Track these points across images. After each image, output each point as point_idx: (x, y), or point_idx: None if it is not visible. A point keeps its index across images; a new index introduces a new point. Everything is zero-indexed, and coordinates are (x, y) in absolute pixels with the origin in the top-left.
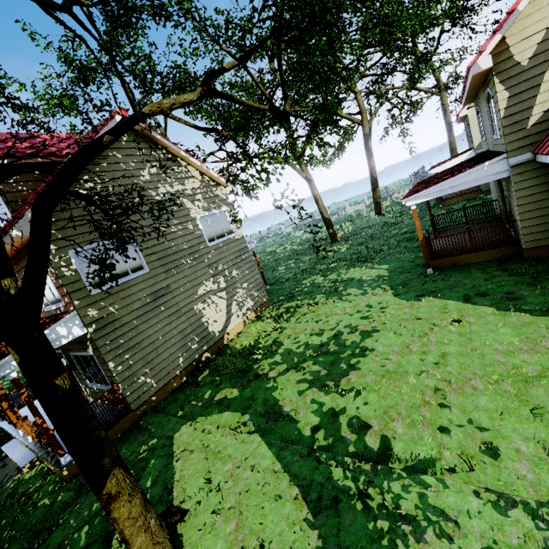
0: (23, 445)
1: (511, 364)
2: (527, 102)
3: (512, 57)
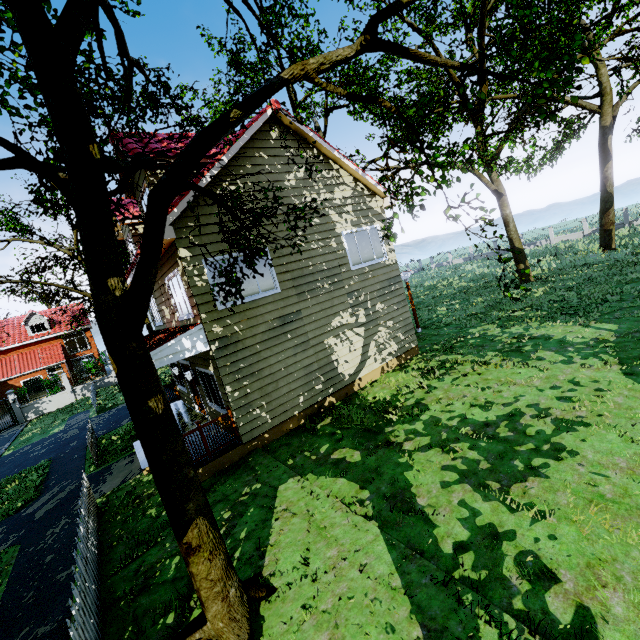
0: None
1: None
2: None
3: None
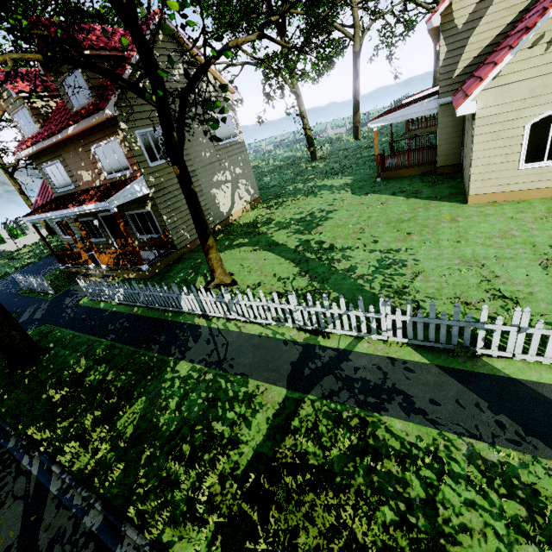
0: (97, 273)
1: (399, 217)
2: (456, 58)
3: (454, 20)
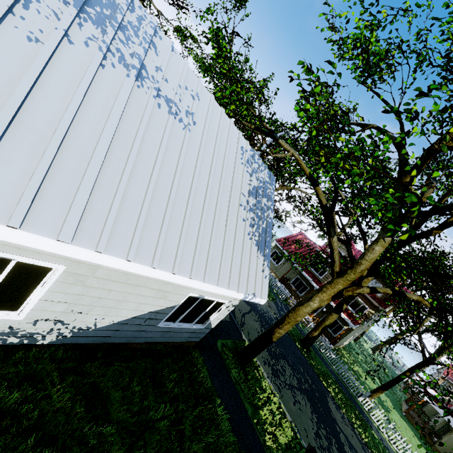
0: None
1: None
2: None
3: None
